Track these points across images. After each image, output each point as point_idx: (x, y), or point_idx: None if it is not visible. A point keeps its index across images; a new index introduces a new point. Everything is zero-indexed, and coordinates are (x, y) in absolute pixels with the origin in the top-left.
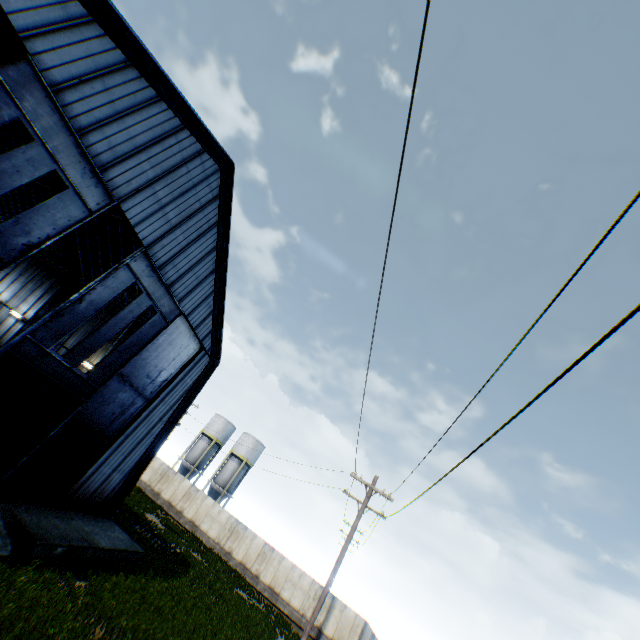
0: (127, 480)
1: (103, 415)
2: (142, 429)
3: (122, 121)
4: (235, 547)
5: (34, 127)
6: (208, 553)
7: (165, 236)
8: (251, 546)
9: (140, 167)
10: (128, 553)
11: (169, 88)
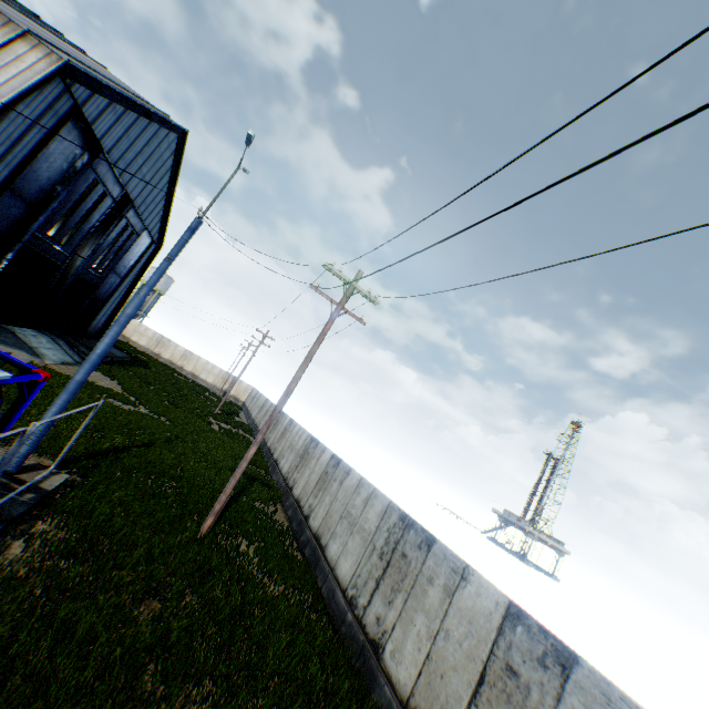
0: (108, 320)
1: (103, 291)
2: (118, 294)
3: (132, 147)
4: (163, 352)
5: (101, 178)
6: (146, 355)
7: (143, 190)
8: (176, 352)
9: (137, 163)
10: (126, 358)
11: (158, 115)
